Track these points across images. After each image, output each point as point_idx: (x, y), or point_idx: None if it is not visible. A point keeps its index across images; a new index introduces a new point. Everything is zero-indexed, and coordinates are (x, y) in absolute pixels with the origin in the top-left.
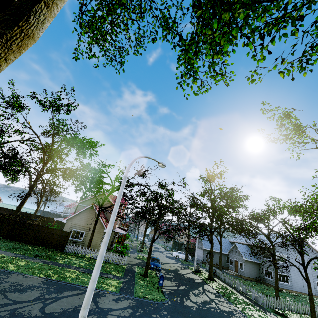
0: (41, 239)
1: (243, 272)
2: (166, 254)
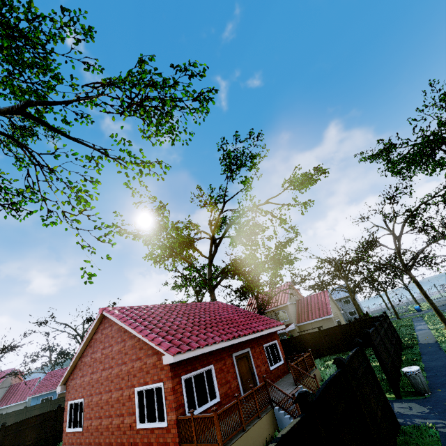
0: None
1: None
2: None
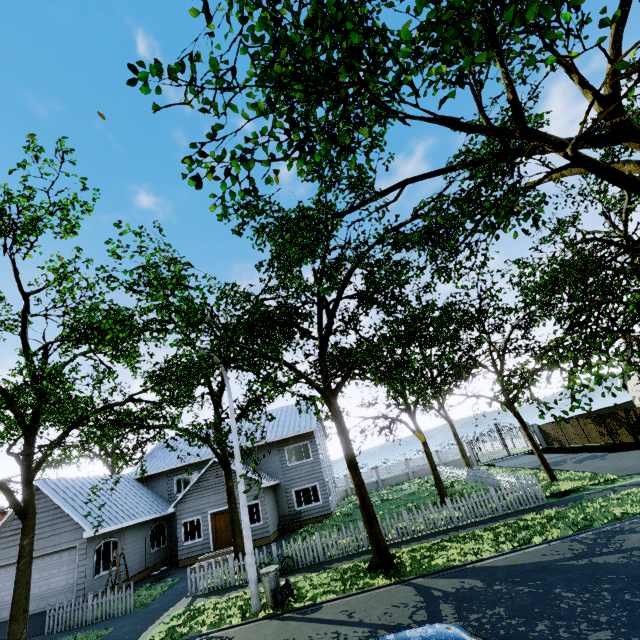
0: None
1: (263, 527)
2: None
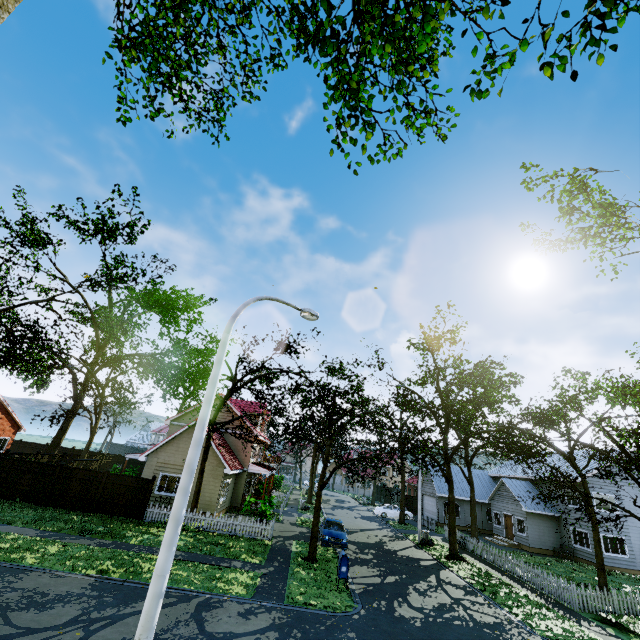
0: (97, 499)
1: (525, 538)
2: (361, 511)
